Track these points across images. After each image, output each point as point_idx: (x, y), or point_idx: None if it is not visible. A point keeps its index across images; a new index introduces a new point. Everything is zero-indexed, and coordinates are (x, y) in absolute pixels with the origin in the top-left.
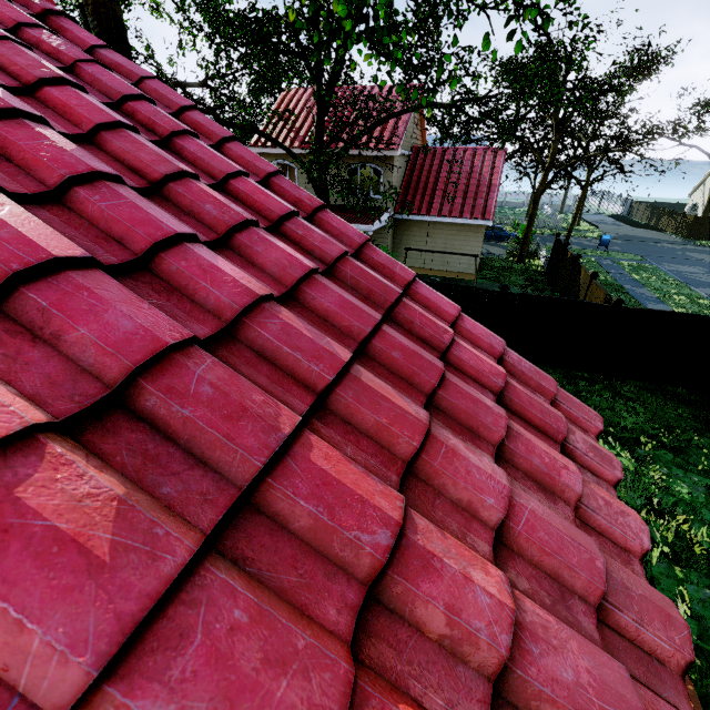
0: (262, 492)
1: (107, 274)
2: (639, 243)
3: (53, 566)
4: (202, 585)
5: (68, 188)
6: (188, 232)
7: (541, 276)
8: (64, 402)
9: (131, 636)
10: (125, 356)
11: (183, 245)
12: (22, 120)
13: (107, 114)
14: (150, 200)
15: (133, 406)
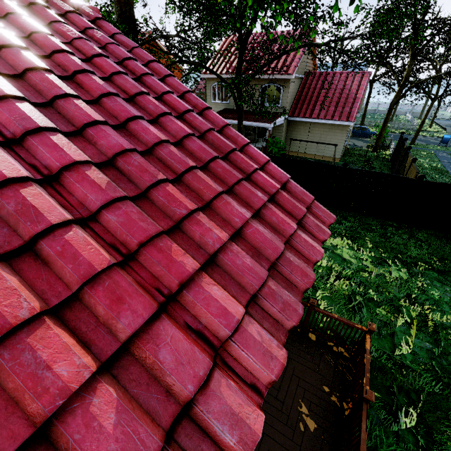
0: (149, 193)
1: (110, 127)
2: None
3: (93, 187)
4: (126, 203)
5: (100, 98)
6: (140, 115)
7: (387, 162)
8: (97, 159)
9: (108, 204)
10: (113, 150)
11: (137, 120)
12: (87, 73)
13: (116, 68)
14: (129, 103)
15: (115, 165)
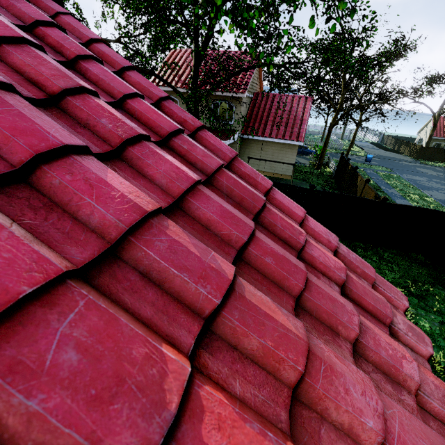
0: None
1: None
2: (388, 160)
3: None
4: None
5: None
6: (77, 144)
7: (331, 179)
8: None
9: None
10: None
11: (70, 157)
12: None
13: (11, 30)
14: (46, 111)
15: None
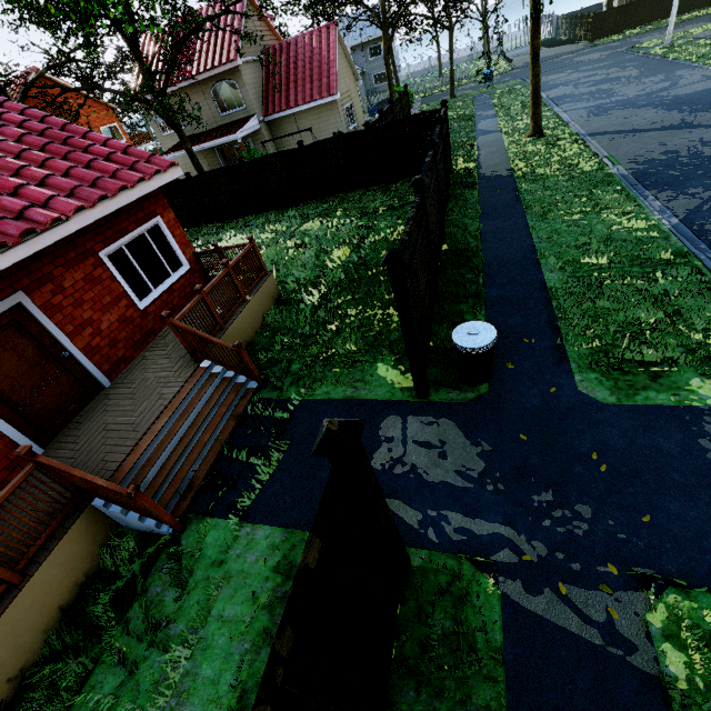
0: None
1: None
2: None
3: None
4: None
5: None
6: None
7: None
8: None
9: None
10: None
11: None
12: None
13: None
14: None
15: None
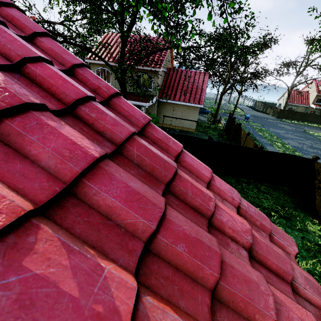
0: None
1: None
2: (260, 119)
3: None
4: None
5: None
6: None
7: (222, 131)
8: None
9: None
10: None
11: None
12: None
13: None
14: None
15: None
